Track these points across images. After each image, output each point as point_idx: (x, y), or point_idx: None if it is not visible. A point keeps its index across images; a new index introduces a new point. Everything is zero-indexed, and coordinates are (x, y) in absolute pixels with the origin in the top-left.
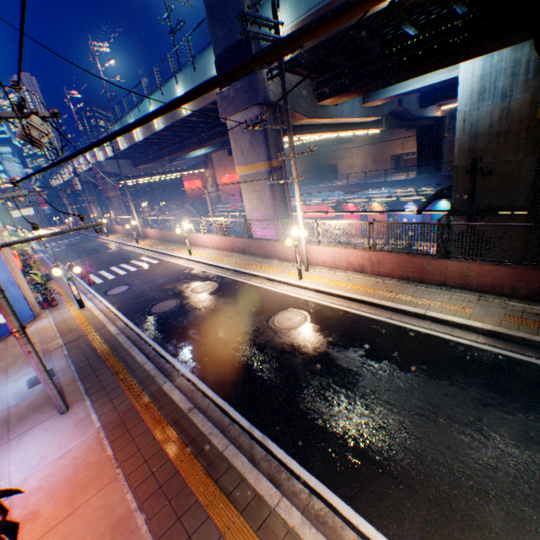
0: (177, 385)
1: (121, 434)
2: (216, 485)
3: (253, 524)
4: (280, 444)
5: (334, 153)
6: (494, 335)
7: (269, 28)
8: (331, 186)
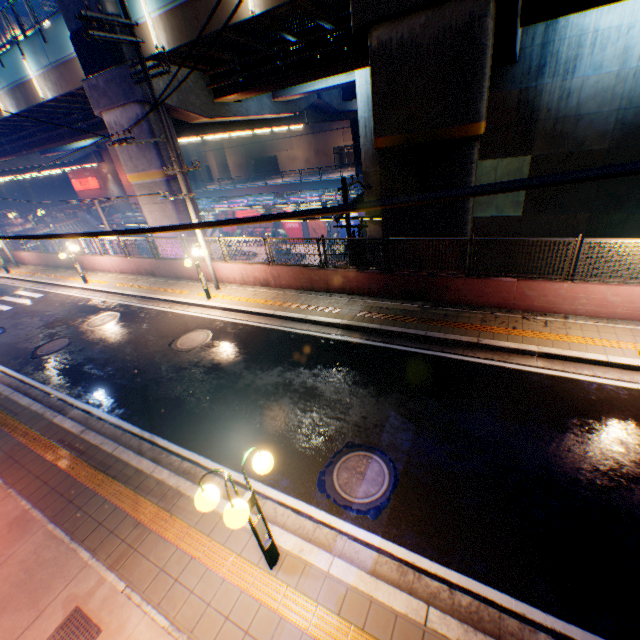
0: (71, 417)
1: (10, 466)
2: (105, 474)
3: (133, 487)
4: (166, 437)
5: (272, 142)
6: (348, 328)
7: (121, 30)
8: (266, 187)
